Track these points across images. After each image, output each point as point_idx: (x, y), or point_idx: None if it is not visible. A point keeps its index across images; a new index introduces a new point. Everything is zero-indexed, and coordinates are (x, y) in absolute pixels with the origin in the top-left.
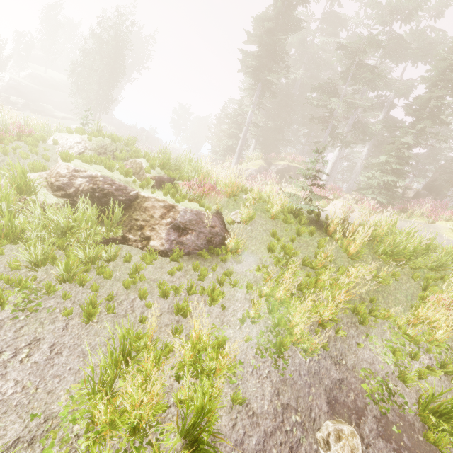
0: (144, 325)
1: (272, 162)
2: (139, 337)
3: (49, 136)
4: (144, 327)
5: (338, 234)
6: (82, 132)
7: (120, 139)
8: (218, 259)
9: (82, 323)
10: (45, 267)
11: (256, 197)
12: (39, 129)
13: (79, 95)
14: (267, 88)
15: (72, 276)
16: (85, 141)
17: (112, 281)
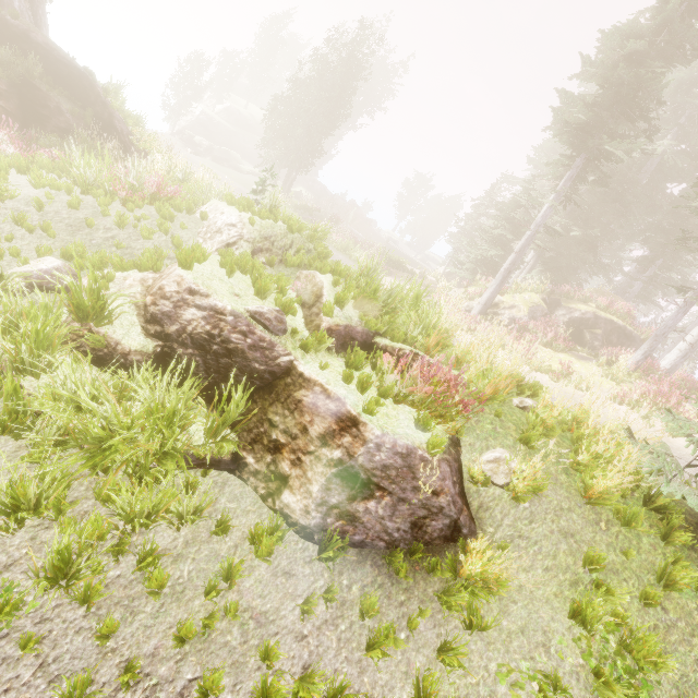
0: None
1: (563, 302)
2: None
3: (206, 201)
4: None
5: None
6: (245, 206)
7: (304, 226)
8: (428, 585)
9: None
10: (41, 518)
11: (550, 422)
12: (195, 189)
13: (276, 143)
14: (596, 166)
15: (72, 574)
16: (243, 223)
17: (162, 597)
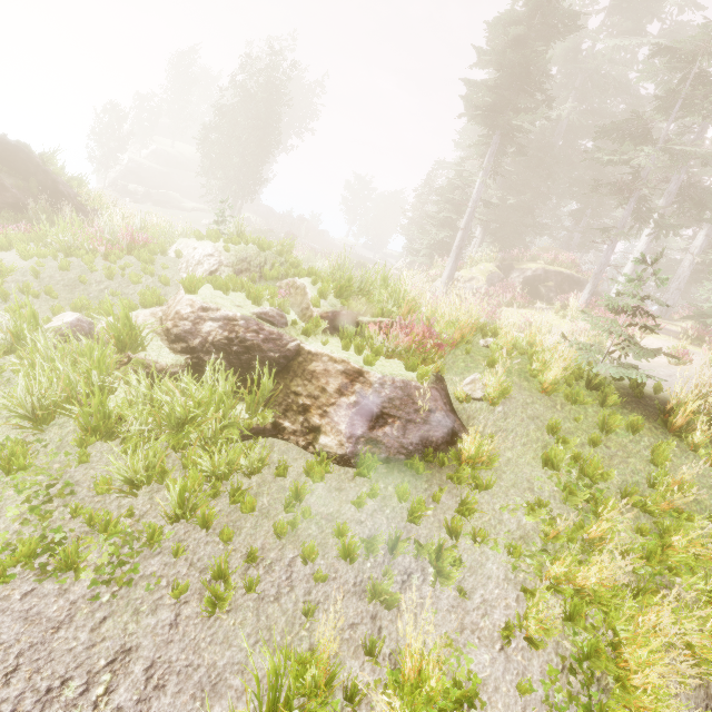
0: (310, 624)
1: (515, 265)
2: (303, 662)
3: (171, 242)
4: (310, 627)
5: (698, 434)
6: (216, 237)
7: (271, 243)
8: (442, 475)
9: (203, 612)
10: (150, 486)
11: (508, 348)
12: (159, 233)
13: (215, 175)
14: (511, 139)
15: (190, 510)
16: (219, 252)
17: (255, 517)
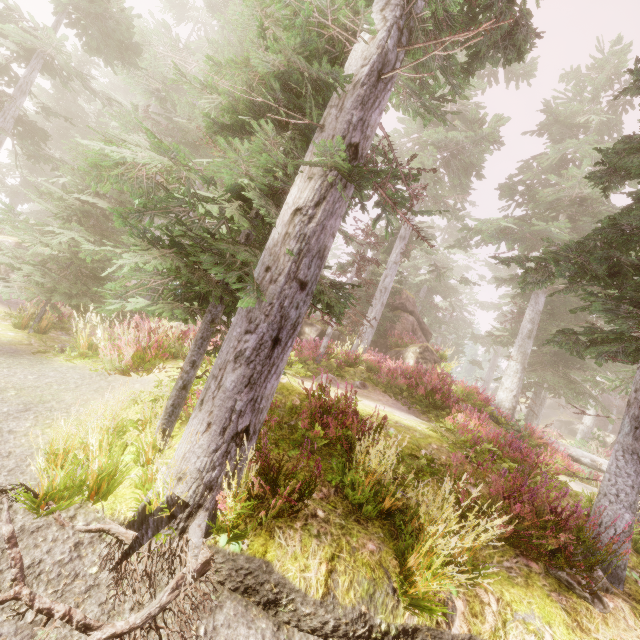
0: None
1: None
2: None
3: None
4: None
5: None
6: None
7: None
8: None
9: None
10: None
11: None
12: None
13: None
14: None
15: None
16: None
17: None
